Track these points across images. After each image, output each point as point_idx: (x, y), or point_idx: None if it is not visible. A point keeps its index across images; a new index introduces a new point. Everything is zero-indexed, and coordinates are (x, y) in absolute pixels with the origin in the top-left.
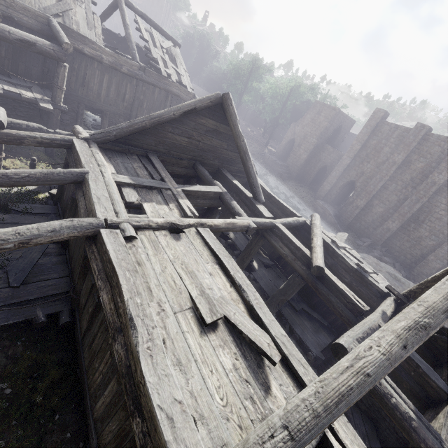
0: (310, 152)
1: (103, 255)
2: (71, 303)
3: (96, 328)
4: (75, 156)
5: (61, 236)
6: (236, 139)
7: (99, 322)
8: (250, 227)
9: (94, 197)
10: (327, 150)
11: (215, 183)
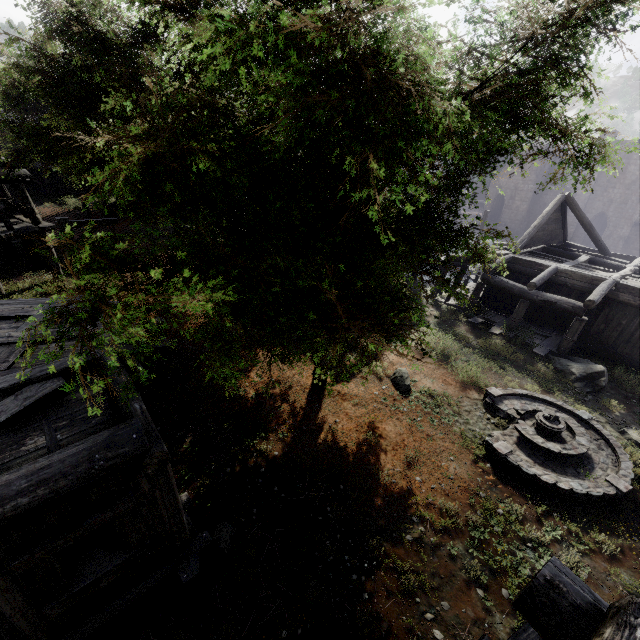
0: (530, 200)
1: (630, 291)
2: (577, 338)
3: (632, 328)
4: (525, 264)
5: (609, 289)
6: (582, 219)
7: (636, 323)
8: (636, 270)
9: (587, 274)
10: (550, 191)
11: (577, 254)
